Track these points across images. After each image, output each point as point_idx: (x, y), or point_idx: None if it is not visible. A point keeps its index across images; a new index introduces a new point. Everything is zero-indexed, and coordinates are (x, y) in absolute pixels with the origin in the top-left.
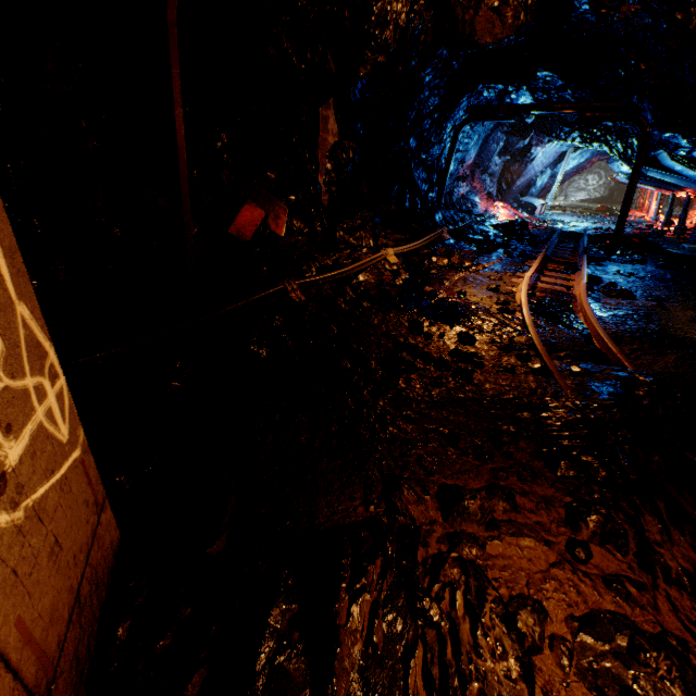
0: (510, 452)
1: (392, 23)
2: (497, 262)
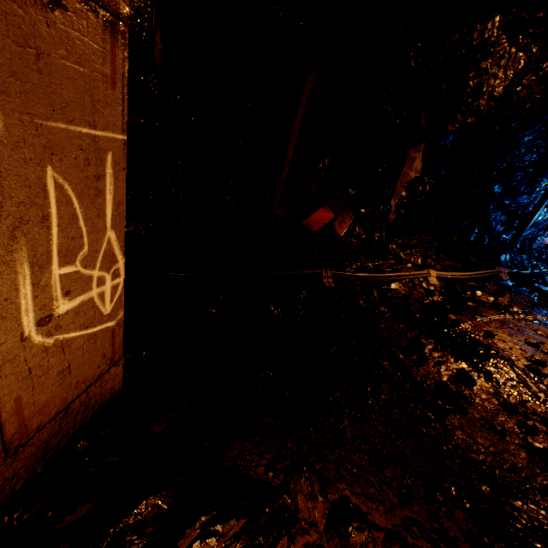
0: (438, 514)
1: (486, 94)
2: None
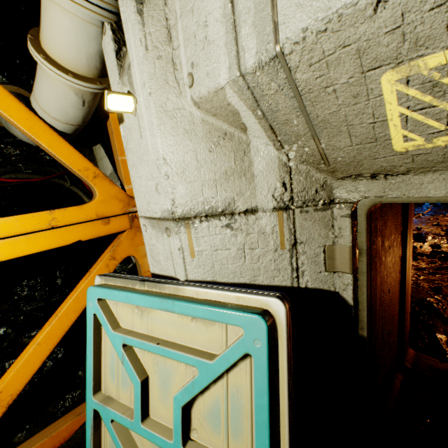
0: None
1: None
2: (429, 210)
